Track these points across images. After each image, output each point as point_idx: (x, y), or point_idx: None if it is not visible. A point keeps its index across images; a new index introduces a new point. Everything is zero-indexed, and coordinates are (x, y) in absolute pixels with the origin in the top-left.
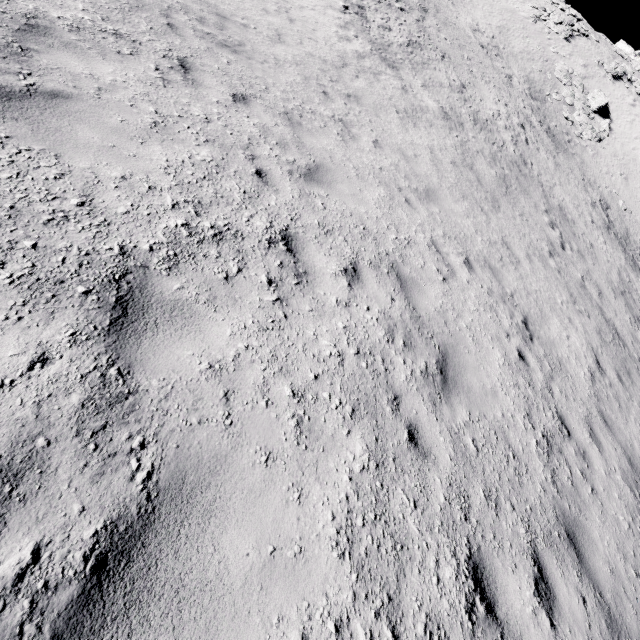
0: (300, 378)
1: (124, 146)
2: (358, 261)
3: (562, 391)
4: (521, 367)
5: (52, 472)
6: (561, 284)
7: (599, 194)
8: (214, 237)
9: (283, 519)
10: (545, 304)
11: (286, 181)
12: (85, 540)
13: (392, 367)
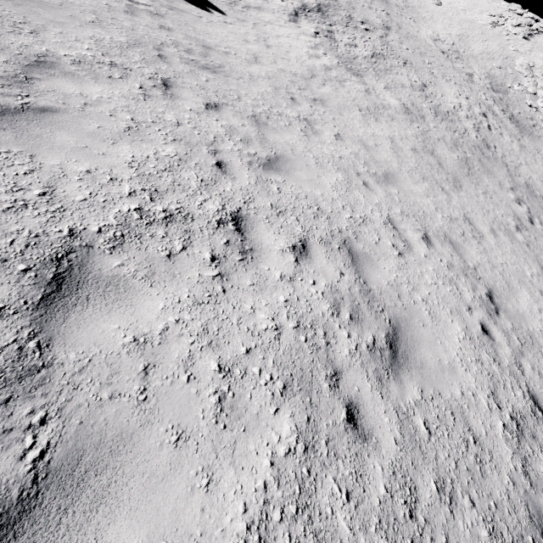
0: (230, 352)
1: (96, 146)
2: (308, 238)
3: (534, 368)
4: (485, 341)
5: None
6: (530, 257)
7: None
8: (164, 219)
9: (185, 509)
10: (512, 277)
11: (244, 170)
12: None
13: (334, 341)
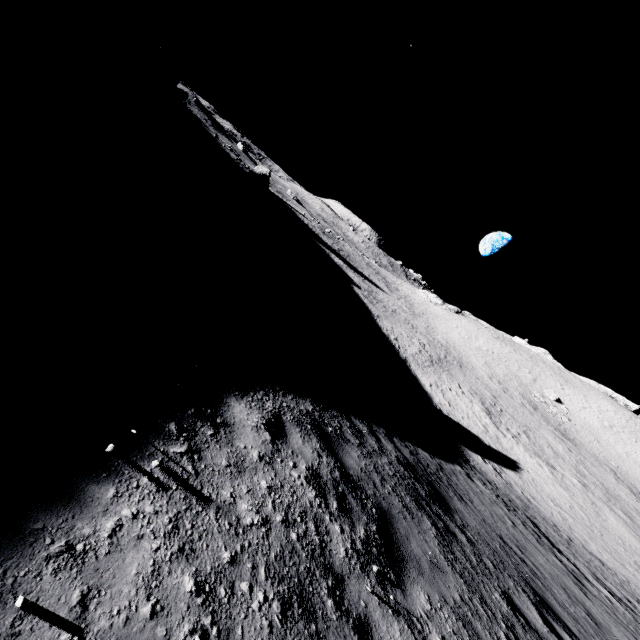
0: None
1: None
2: None
3: None
4: None
5: None
6: None
7: (604, 464)
8: None
9: None
10: None
11: None
12: None
13: None
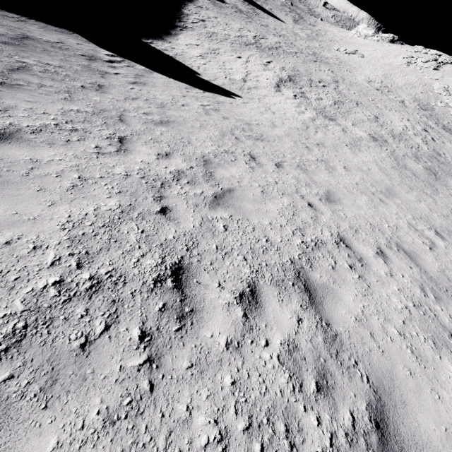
0: (396, 323)
1: (261, 207)
2: (379, 246)
3: None
4: None
5: (334, 375)
6: None
7: None
8: (315, 246)
9: (439, 410)
10: None
11: (322, 205)
12: (364, 411)
13: (437, 313)
